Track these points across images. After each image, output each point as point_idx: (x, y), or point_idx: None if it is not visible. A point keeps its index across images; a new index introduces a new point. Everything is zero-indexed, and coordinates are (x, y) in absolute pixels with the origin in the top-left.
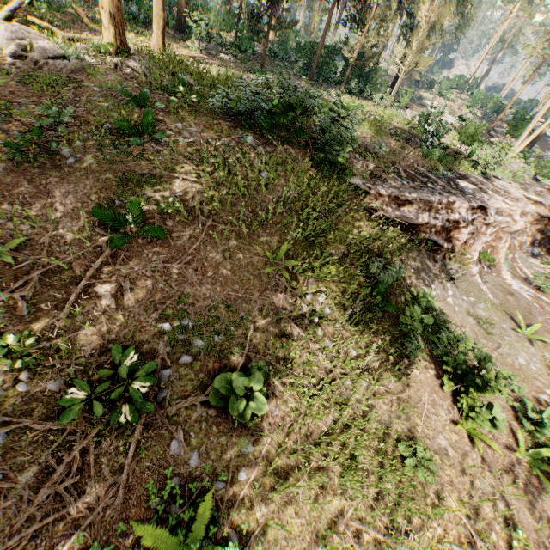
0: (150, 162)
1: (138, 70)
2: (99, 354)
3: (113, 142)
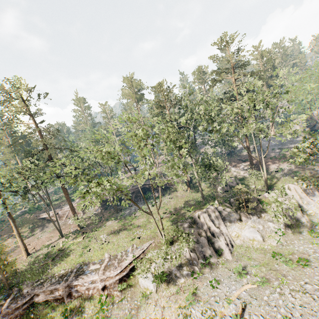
0: None
1: None
2: None
3: None
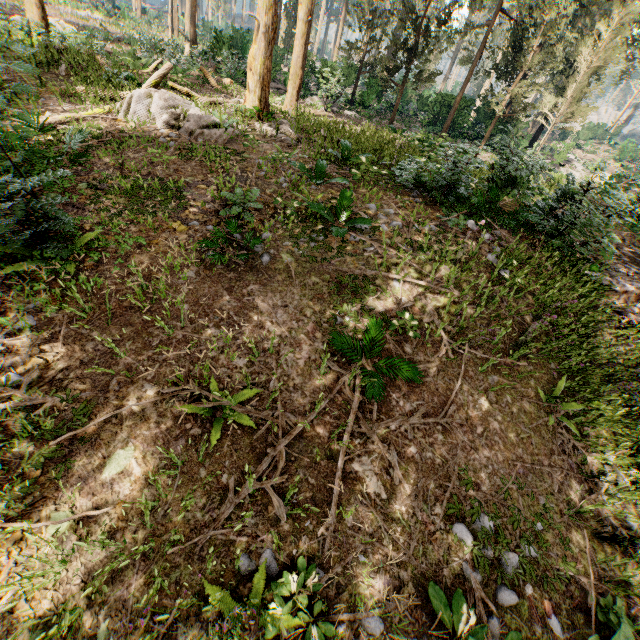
0: (355, 258)
1: (292, 136)
2: (392, 592)
3: (306, 231)
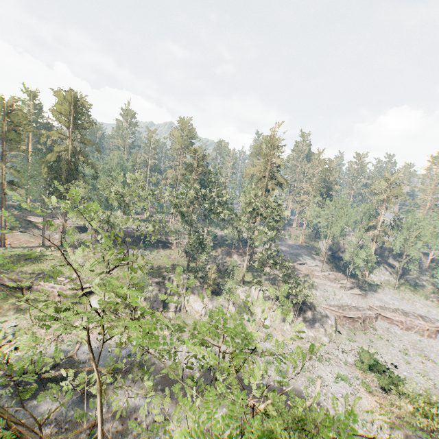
0: None
1: None
2: None
3: None
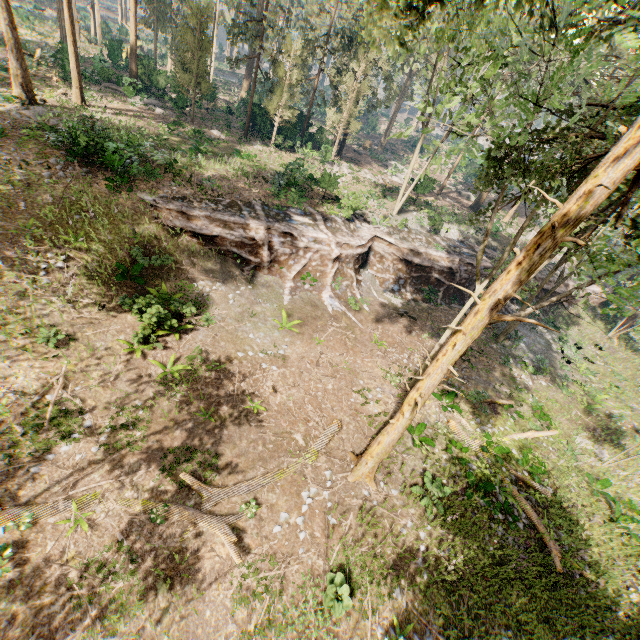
0: None
1: (26, 115)
2: None
3: None
